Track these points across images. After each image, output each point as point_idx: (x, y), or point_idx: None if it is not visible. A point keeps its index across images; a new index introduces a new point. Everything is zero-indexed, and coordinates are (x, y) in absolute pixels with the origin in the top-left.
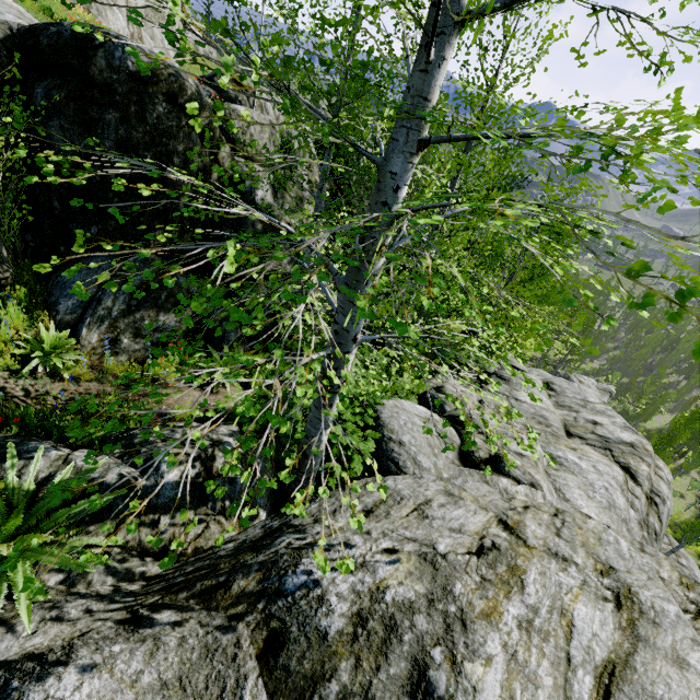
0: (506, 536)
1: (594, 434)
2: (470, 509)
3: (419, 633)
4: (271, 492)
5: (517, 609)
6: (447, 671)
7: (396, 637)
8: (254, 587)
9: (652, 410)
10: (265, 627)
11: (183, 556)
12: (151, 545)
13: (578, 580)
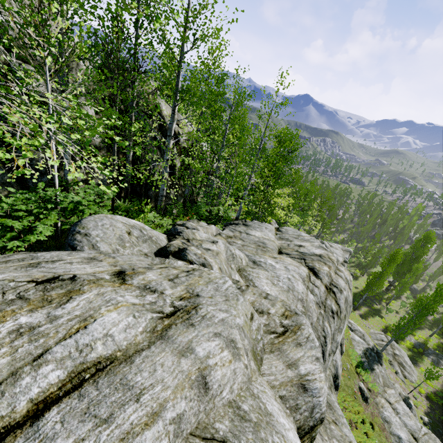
0: (108, 277)
1: (297, 252)
2: (98, 265)
3: None
4: None
5: (32, 319)
6: None
7: None
8: None
9: (374, 260)
10: None
11: None
12: None
13: (146, 301)
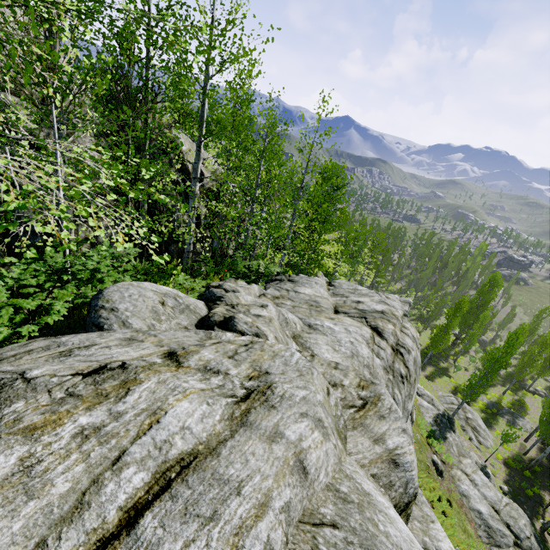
0: (160, 361)
1: (356, 309)
2: (142, 347)
3: None
4: None
5: (93, 418)
6: None
7: None
8: None
9: (437, 311)
10: None
11: None
12: None
13: (213, 385)
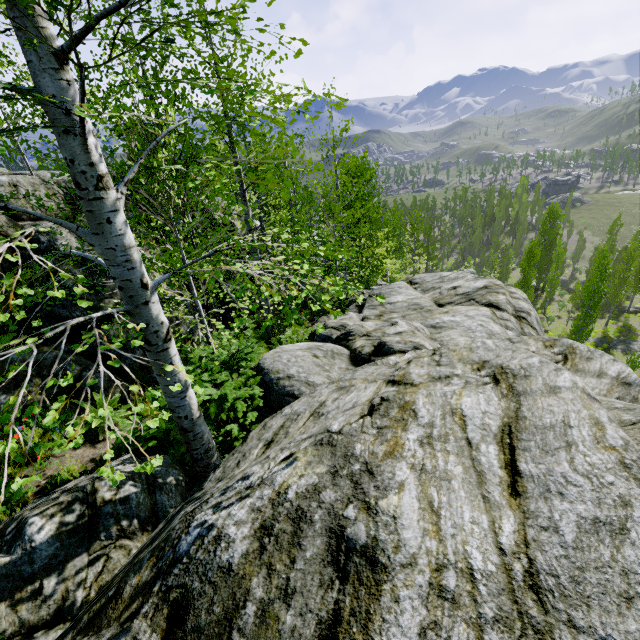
0: (395, 389)
1: (457, 295)
2: (361, 388)
3: (329, 506)
4: (185, 490)
5: (416, 433)
6: (364, 519)
7: (306, 522)
8: (148, 576)
9: (505, 270)
10: (164, 605)
11: (86, 604)
12: (38, 617)
13: (461, 384)
